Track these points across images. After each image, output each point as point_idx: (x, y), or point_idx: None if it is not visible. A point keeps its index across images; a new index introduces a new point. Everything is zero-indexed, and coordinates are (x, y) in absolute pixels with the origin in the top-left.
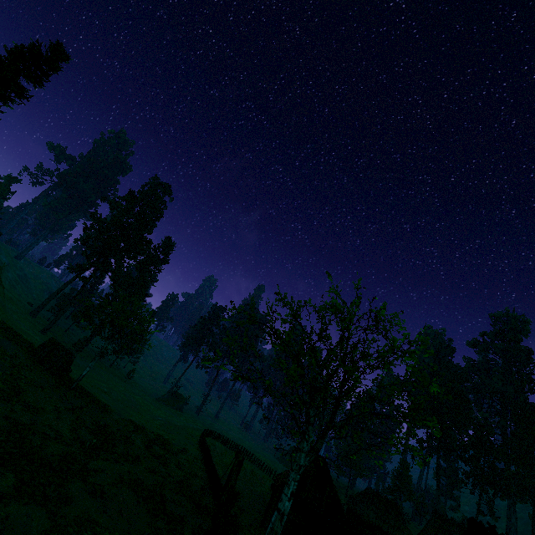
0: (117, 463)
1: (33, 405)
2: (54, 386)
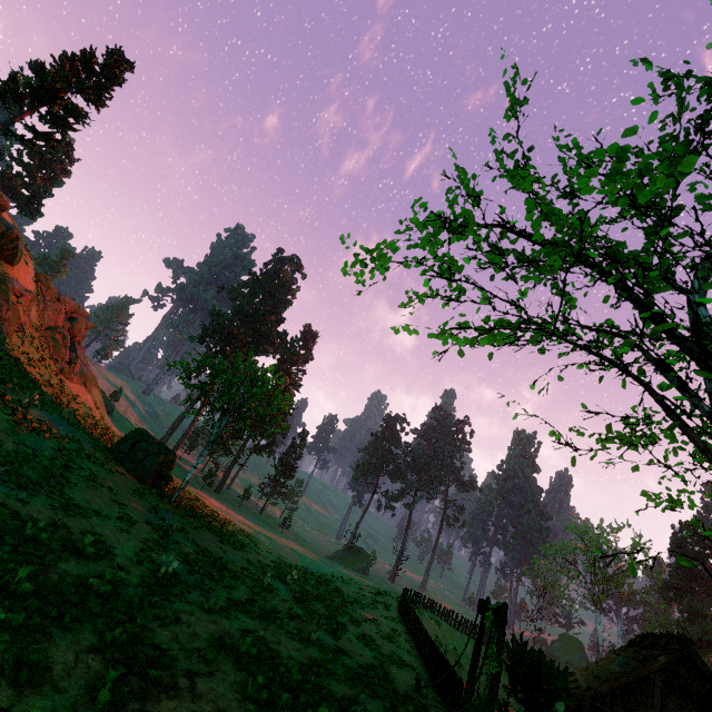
0: (224, 614)
1: (79, 505)
2: (137, 492)
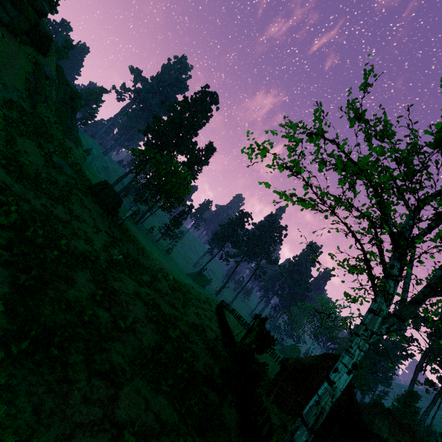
0: (139, 284)
1: (76, 215)
2: (101, 215)
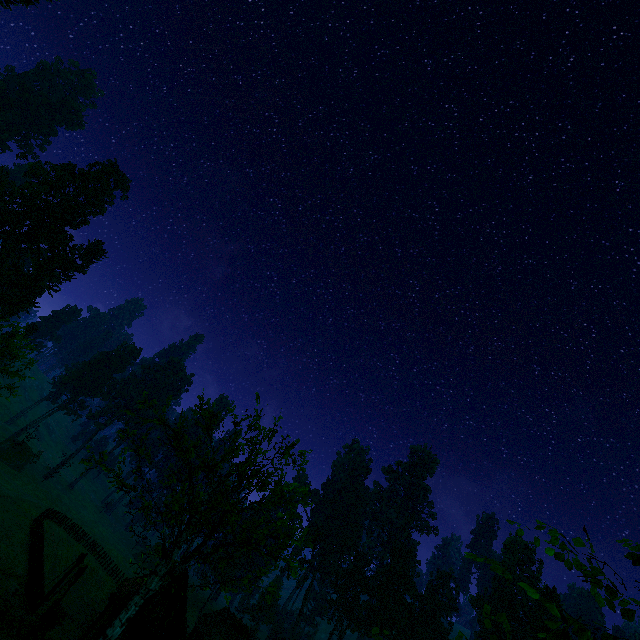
0: None
1: None
2: None
